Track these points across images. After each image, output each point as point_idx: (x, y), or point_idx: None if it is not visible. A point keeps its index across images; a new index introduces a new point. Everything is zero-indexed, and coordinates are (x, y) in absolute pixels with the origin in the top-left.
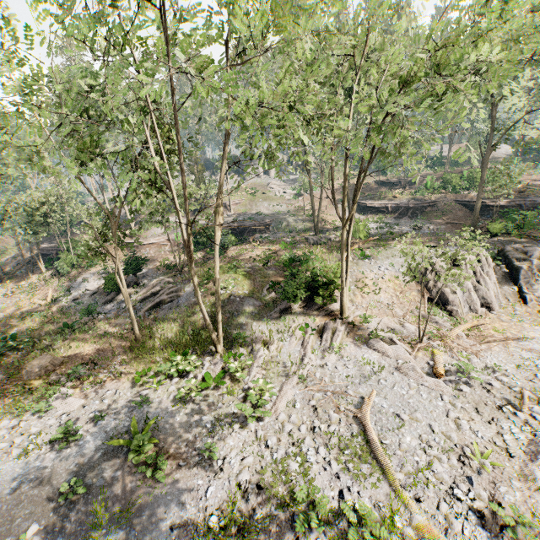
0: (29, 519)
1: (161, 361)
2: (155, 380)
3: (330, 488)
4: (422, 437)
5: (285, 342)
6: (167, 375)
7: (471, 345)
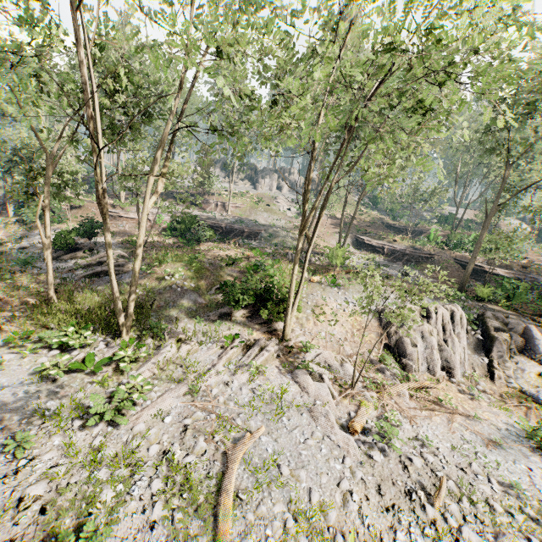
0: None
1: (56, 329)
2: (31, 346)
3: (132, 539)
4: (292, 503)
5: (205, 346)
6: (49, 344)
7: (410, 407)
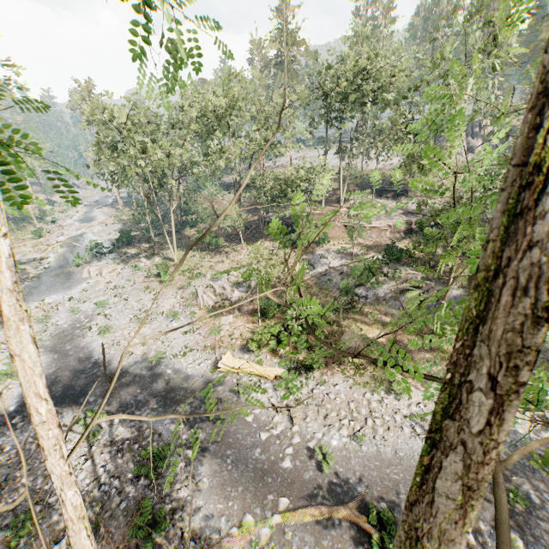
0: (485, 509)
1: None
2: None
3: None
4: None
5: None
6: None
7: None
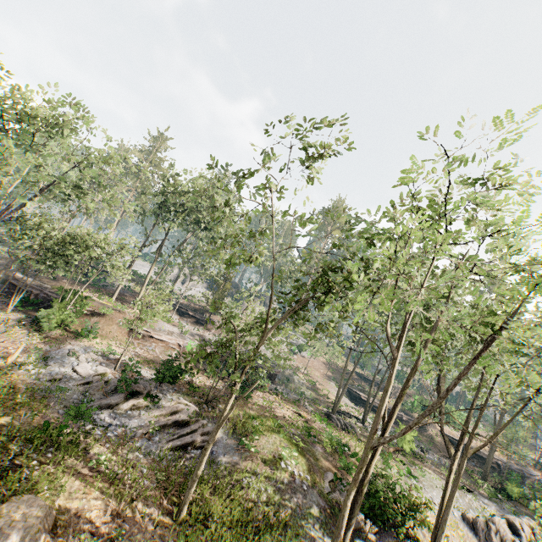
0: None
1: None
2: None
3: None
4: None
5: None
6: None
7: None
